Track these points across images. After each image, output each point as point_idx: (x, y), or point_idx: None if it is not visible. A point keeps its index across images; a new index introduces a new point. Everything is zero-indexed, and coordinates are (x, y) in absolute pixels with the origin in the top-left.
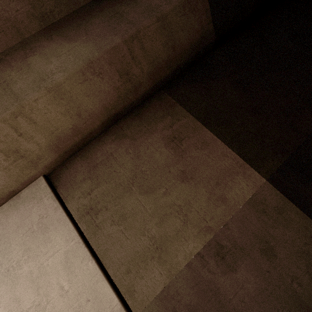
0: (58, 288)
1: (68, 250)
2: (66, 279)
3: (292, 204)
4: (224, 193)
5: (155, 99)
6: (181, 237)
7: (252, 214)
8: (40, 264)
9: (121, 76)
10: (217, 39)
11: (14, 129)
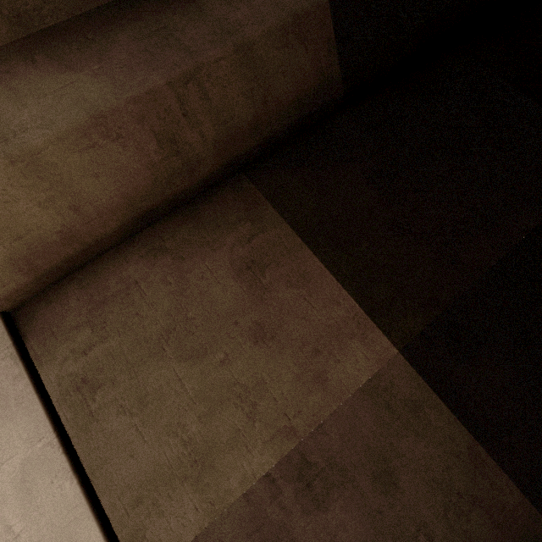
0: (2, 530)
1: (30, 458)
2: (19, 513)
3: (435, 397)
4: (325, 369)
5: (227, 188)
6: (241, 444)
7: (368, 410)
8: None
9: (161, 145)
10: (347, 93)
11: None
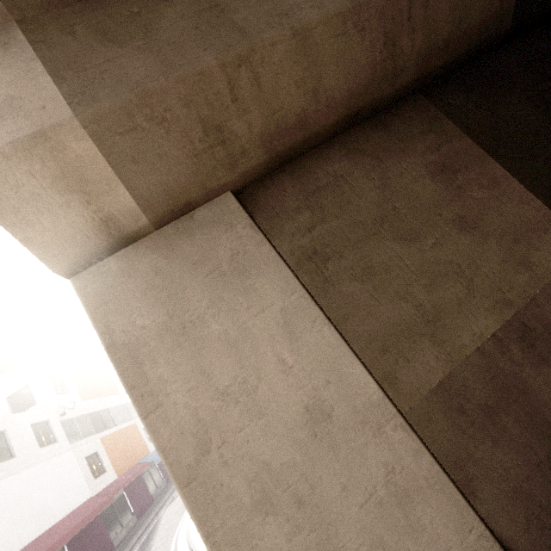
0: (276, 361)
1: (288, 307)
2: (288, 349)
3: None
4: (527, 255)
5: (408, 105)
6: (465, 310)
7: None
8: (241, 324)
9: (385, 45)
10: (510, 29)
11: (230, 87)
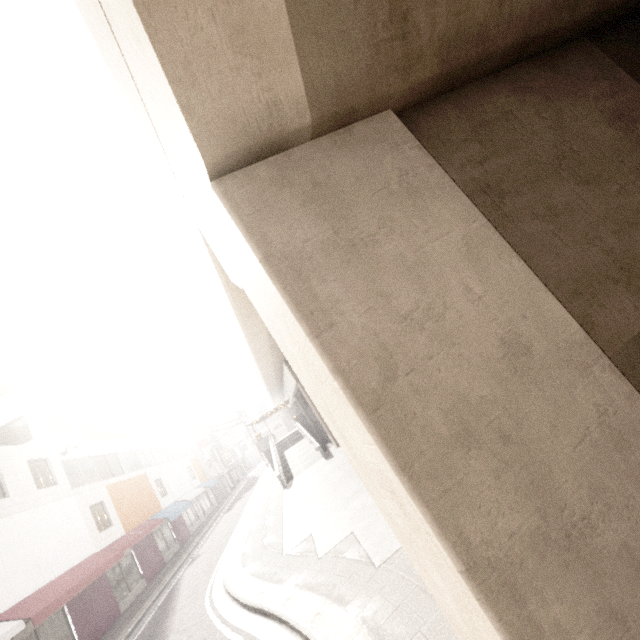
0: (462, 290)
1: (470, 236)
2: (475, 278)
3: None
4: None
5: (576, 49)
6: None
7: None
8: (418, 247)
9: None
10: None
11: None
